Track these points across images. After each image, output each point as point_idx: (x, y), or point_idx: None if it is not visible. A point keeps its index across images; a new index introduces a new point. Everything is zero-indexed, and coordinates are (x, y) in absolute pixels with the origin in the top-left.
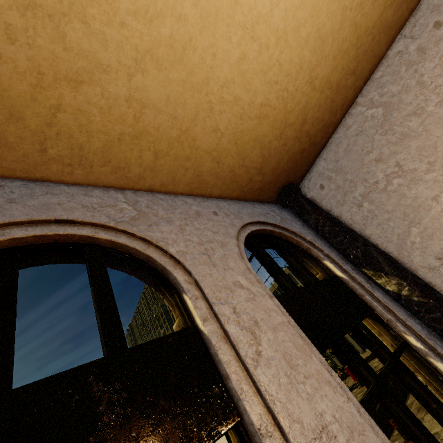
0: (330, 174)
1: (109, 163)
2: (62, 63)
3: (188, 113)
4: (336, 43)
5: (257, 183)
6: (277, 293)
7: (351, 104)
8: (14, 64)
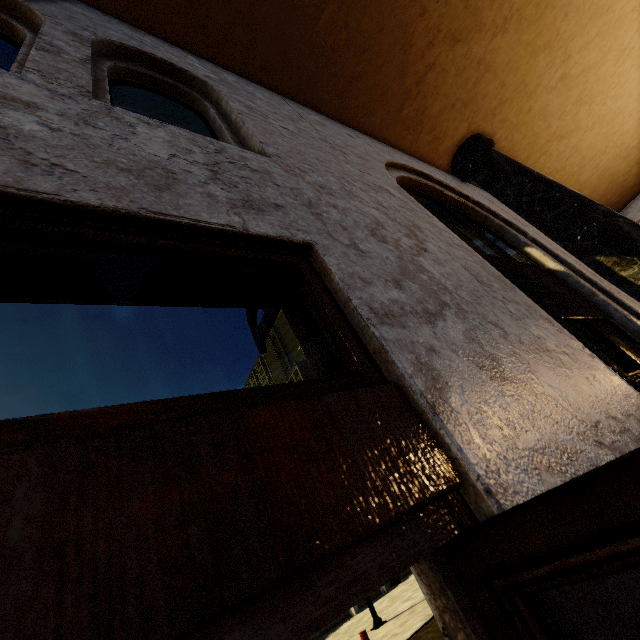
0: None
1: None
2: (565, 128)
3: (591, 155)
4: None
5: None
6: None
7: None
8: (550, 130)
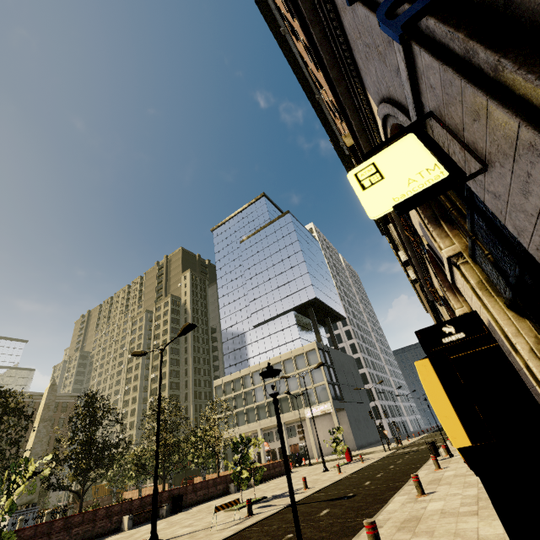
0: None
1: None
2: None
3: None
4: None
5: None
6: (291, 360)
7: None
8: None
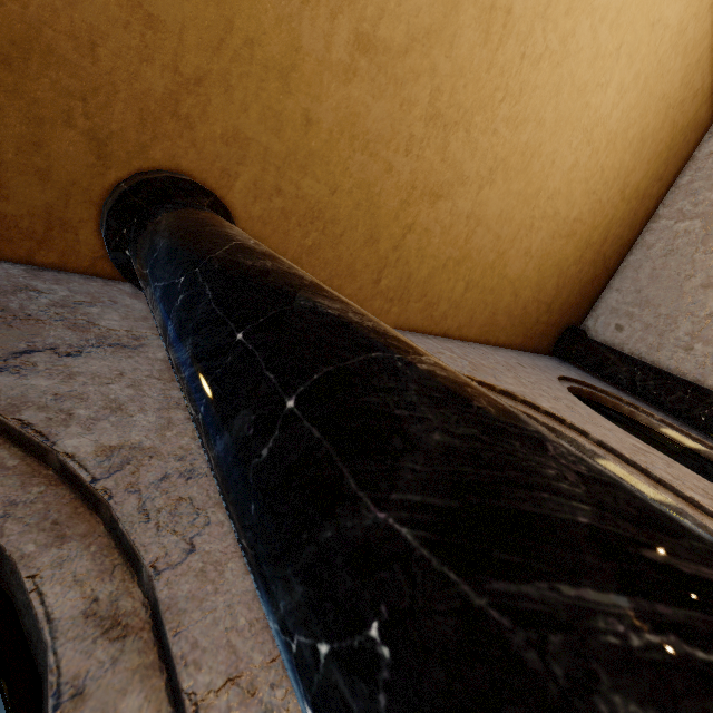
0: (630, 310)
1: (424, 298)
2: (434, 175)
3: (511, 232)
4: (653, 145)
5: (542, 325)
6: None
7: (650, 217)
8: (398, 177)
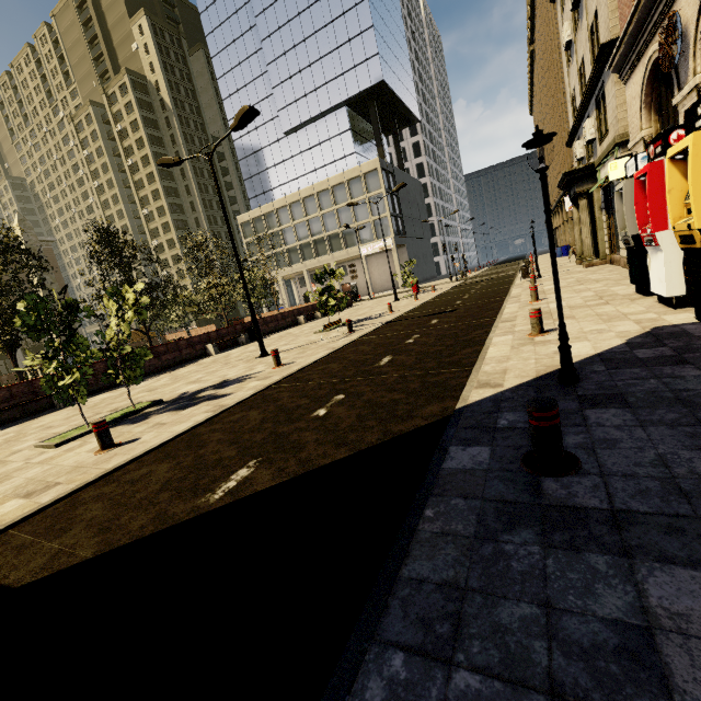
0: None
1: None
2: None
3: None
4: None
5: None
6: (343, 187)
7: None
8: None
